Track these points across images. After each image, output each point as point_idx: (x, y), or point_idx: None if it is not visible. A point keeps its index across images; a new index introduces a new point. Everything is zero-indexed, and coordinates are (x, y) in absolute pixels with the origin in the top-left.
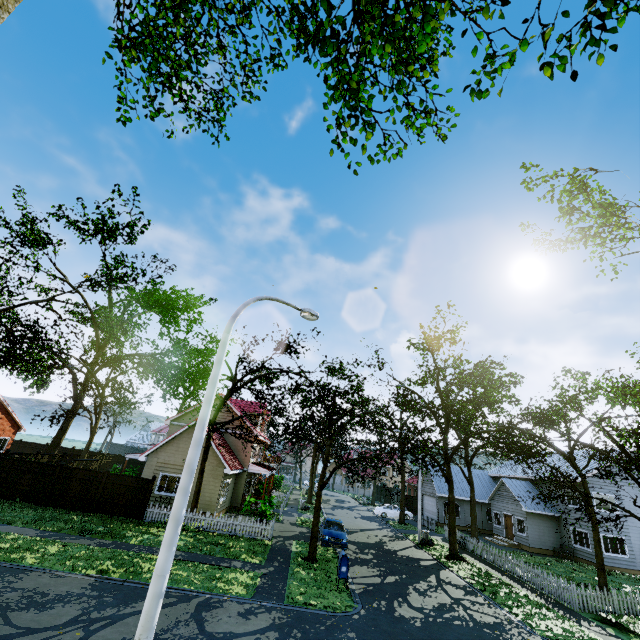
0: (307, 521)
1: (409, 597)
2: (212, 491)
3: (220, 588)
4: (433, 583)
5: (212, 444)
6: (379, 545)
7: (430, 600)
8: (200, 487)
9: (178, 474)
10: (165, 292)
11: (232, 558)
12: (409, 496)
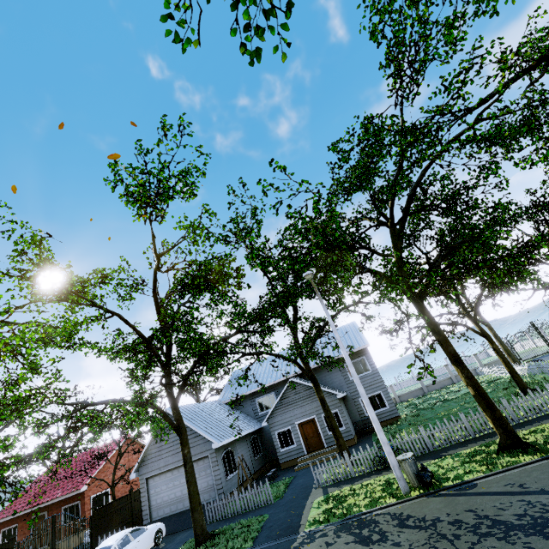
0: None
1: None
2: None
3: None
4: None
5: None
6: None
7: None
8: None
9: None
10: None
11: None
12: (106, 506)
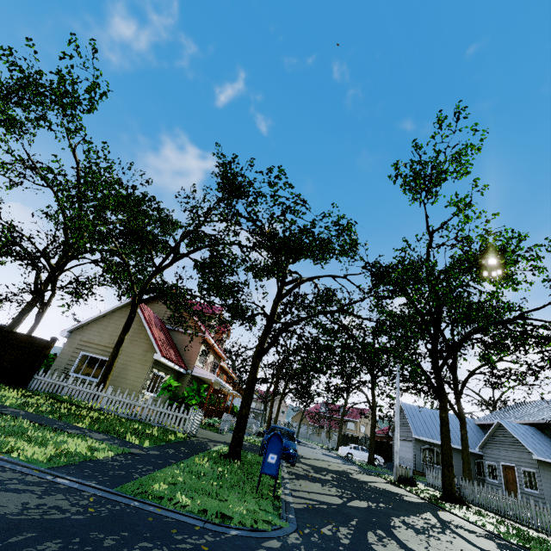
0: (255, 441)
1: (397, 532)
2: (136, 379)
3: (3, 446)
4: (433, 522)
5: (145, 325)
6: (342, 473)
7: (441, 544)
8: (113, 362)
9: (101, 355)
10: (133, 192)
11: (99, 431)
12: (379, 441)
